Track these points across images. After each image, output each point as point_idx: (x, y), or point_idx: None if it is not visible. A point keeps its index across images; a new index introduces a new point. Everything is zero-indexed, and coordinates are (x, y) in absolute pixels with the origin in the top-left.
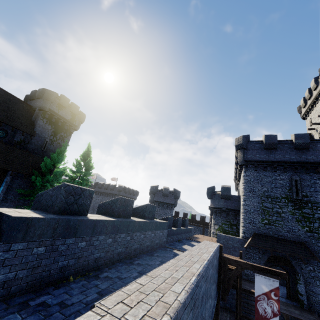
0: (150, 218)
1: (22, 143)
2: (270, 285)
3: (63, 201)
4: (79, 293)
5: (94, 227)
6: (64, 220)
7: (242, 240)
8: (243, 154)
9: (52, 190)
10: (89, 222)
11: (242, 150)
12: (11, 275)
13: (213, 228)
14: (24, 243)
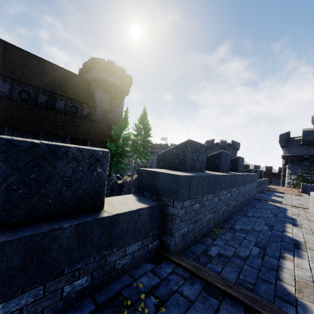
0: (240, 171)
1: (89, 115)
2: None
3: (190, 159)
4: (238, 245)
5: (220, 182)
6: (205, 177)
7: None
8: None
9: (176, 148)
10: (218, 178)
11: None
12: (185, 229)
13: (289, 178)
14: (189, 200)
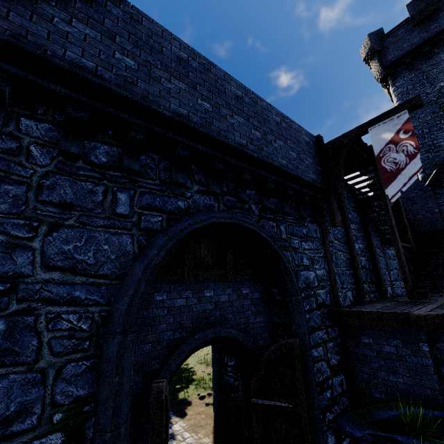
0: None
1: None
2: (394, 126)
3: None
4: None
5: None
6: None
7: (421, 183)
8: (378, 61)
9: None
10: None
11: (375, 56)
12: None
13: None
14: None
